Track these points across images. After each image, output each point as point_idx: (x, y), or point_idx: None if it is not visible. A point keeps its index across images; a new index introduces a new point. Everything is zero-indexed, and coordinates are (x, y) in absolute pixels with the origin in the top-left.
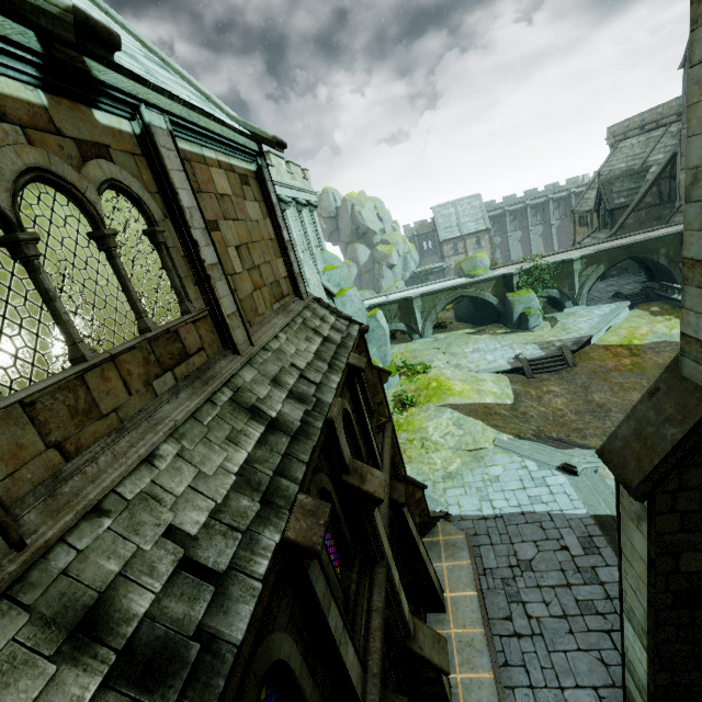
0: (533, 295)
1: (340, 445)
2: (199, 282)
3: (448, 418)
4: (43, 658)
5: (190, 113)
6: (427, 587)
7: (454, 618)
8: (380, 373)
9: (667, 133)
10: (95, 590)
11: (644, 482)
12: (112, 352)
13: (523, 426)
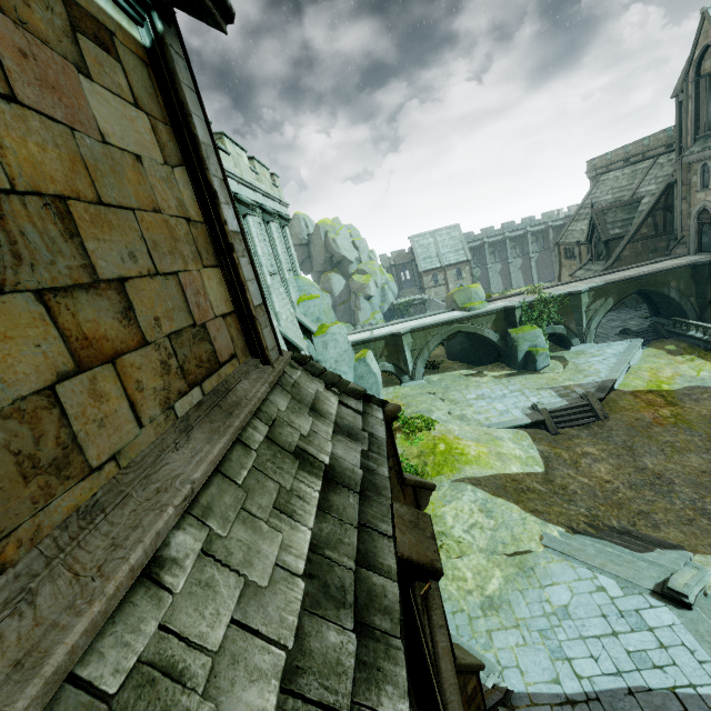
0: (539, 331)
1: None
2: None
3: (470, 500)
4: None
5: None
6: None
7: None
8: (416, 492)
9: (656, 164)
10: None
11: None
12: None
13: (569, 508)
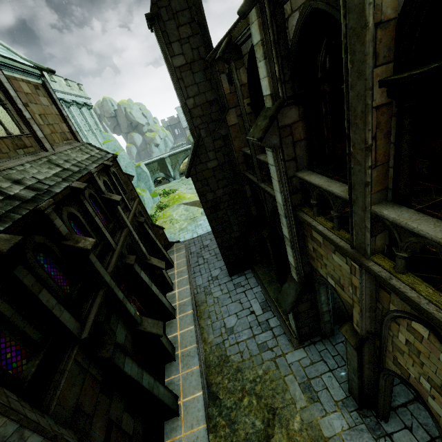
0: None
1: (98, 184)
2: (25, 124)
3: (182, 208)
4: (9, 182)
5: (5, 60)
6: (163, 258)
7: (177, 267)
8: (128, 176)
9: None
10: (16, 179)
11: (187, 172)
12: (1, 136)
13: None
